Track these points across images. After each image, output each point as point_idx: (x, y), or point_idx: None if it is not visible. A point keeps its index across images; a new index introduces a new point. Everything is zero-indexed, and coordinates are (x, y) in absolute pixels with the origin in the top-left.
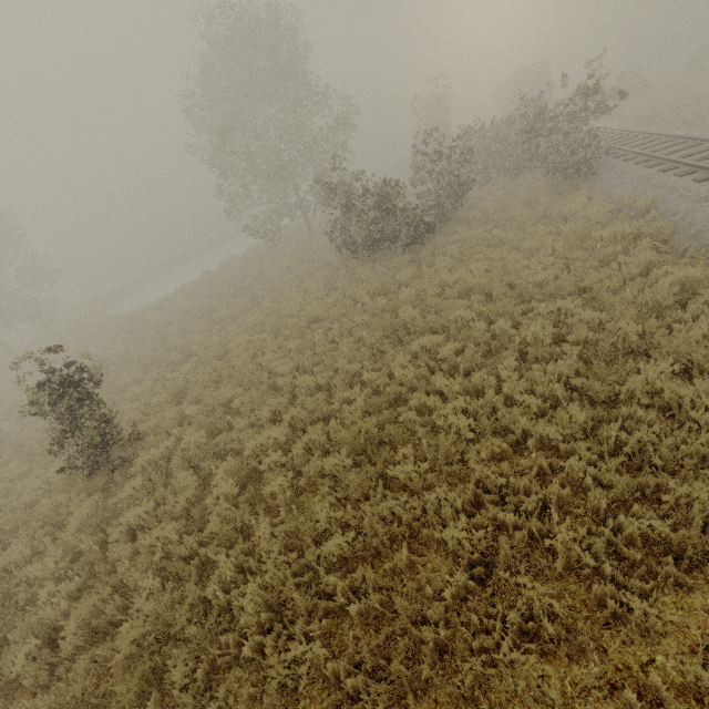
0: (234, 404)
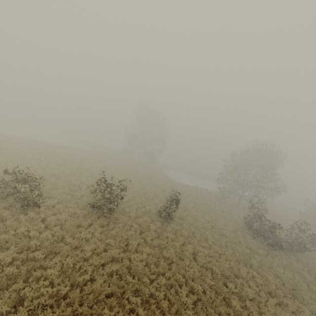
0: (196, 234)
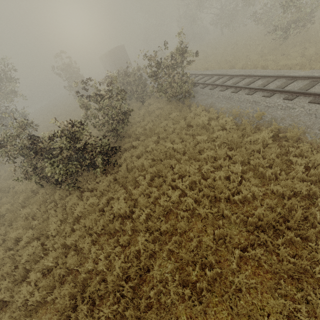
0: None
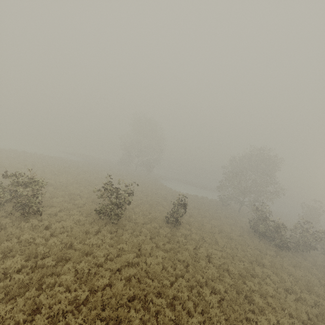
0: (206, 238)
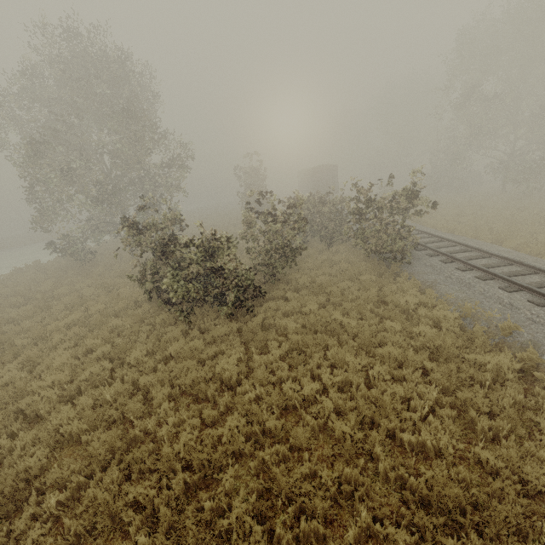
0: None
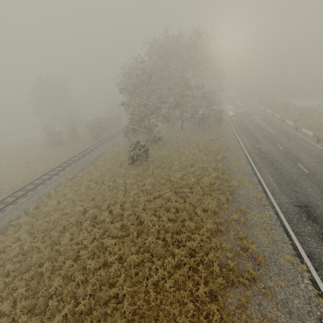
0: None
